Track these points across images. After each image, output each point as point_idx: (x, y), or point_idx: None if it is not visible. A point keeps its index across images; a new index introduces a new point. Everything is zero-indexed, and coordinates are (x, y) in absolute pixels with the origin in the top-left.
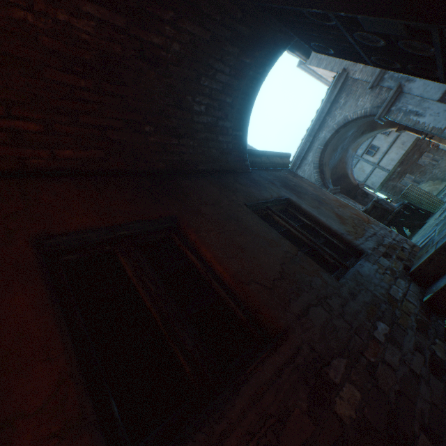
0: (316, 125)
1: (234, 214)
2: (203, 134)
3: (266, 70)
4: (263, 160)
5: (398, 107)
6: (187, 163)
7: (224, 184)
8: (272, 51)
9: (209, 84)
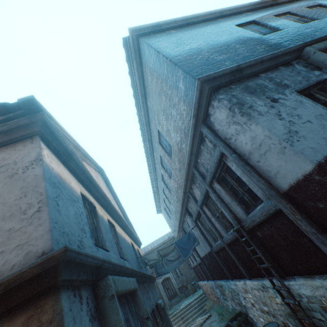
0: None
1: None
2: None
3: None
4: None
5: None
6: None
7: None
8: None
9: None
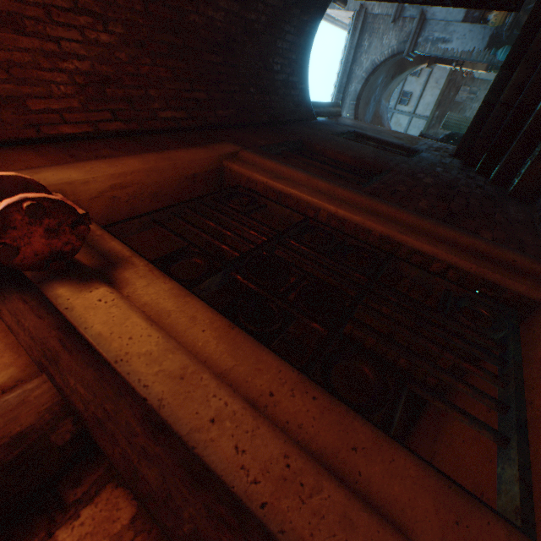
0: (343, 79)
1: (330, 139)
2: (282, 90)
3: (317, 24)
4: (321, 111)
5: (424, 38)
6: (278, 116)
7: (308, 127)
8: (322, 6)
9: (281, 46)
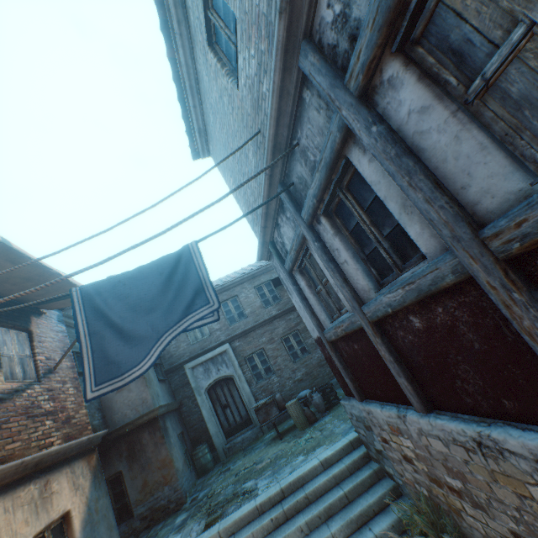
0: None
1: None
2: None
3: None
4: (127, 428)
5: None
6: None
7: None
8: None
9: None
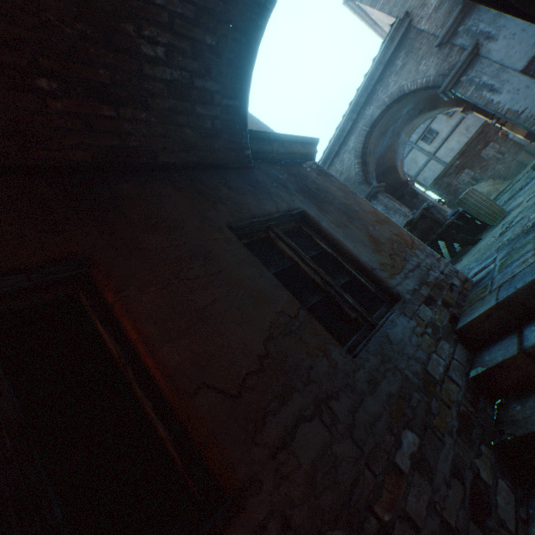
0: (362, 97)
1: (204, 247)
2: (167, 100)
3: None
4: (275, 148)
5: (469, 78)
6: (137, 152)
7: (200, 189)
8: None
9: (167, 4)
